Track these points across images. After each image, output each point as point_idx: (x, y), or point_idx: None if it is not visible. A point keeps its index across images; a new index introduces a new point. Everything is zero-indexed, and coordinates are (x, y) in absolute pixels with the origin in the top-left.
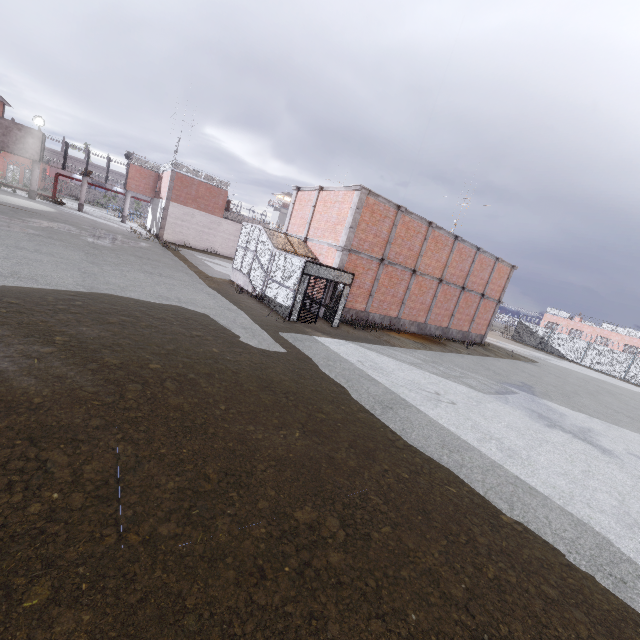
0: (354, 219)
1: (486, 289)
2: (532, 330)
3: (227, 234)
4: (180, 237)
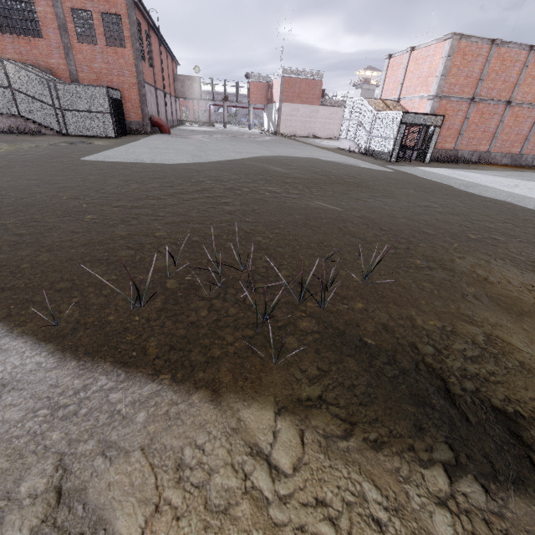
0: (445, 67)
1: None
2: None
3: (323, 119)
4: (290, 130)
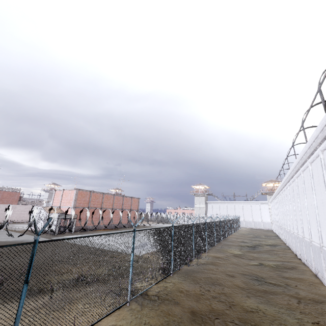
0: (75, 198)
1: (131, 207)
2: (162, 216)
3: (20, 211)
4: None
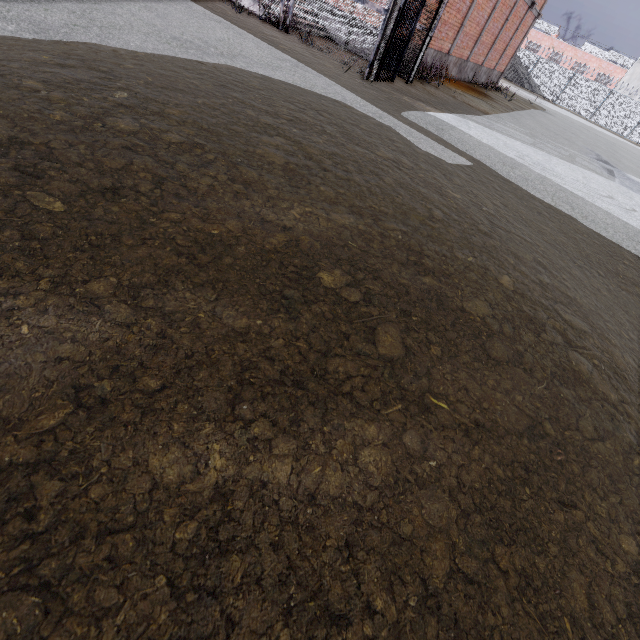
0: None
1: None
2: (518, 57)
3: None
4: None
